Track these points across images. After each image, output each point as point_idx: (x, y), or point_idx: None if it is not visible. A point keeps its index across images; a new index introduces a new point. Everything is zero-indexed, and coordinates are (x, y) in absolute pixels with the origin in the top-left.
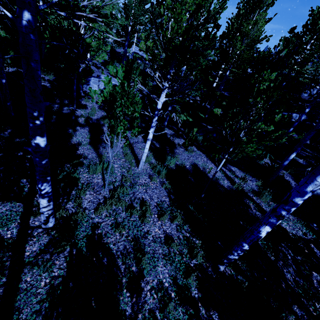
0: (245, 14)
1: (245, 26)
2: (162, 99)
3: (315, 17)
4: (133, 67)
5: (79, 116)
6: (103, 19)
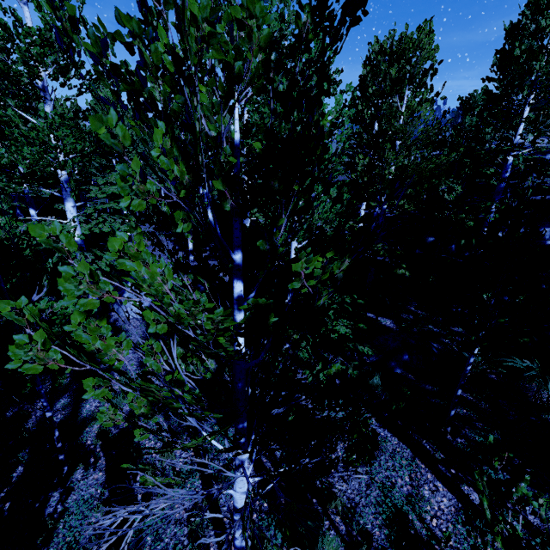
0: (379, 92)
1: (393, 122)
2: (242, 486)
3: (519, 60)
4: (209, 222)
5: (87, 422)
6: (106, 205)
